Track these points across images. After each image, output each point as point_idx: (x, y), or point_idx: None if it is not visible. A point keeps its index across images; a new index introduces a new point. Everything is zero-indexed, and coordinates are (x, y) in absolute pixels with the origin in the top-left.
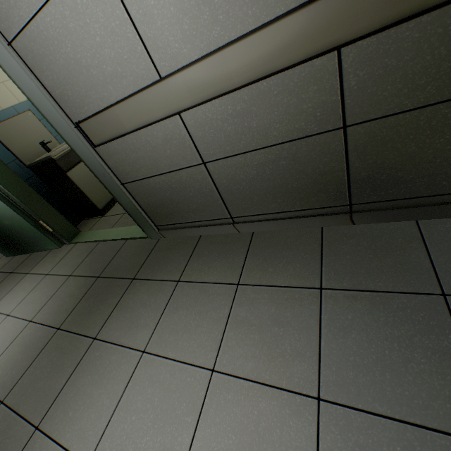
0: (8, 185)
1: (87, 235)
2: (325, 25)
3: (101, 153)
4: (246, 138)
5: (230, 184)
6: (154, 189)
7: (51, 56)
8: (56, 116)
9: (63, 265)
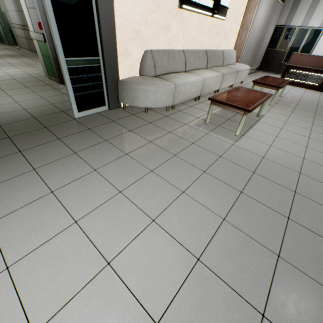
0: (5, 26)
1: (15, 46)
2: (22, 27)
3: (14, 29)
4: (23, 36)
5: (24, 42)
6: (19, 39)
7: (9, 15)
8: (9, 21)
9: (6, 47)
